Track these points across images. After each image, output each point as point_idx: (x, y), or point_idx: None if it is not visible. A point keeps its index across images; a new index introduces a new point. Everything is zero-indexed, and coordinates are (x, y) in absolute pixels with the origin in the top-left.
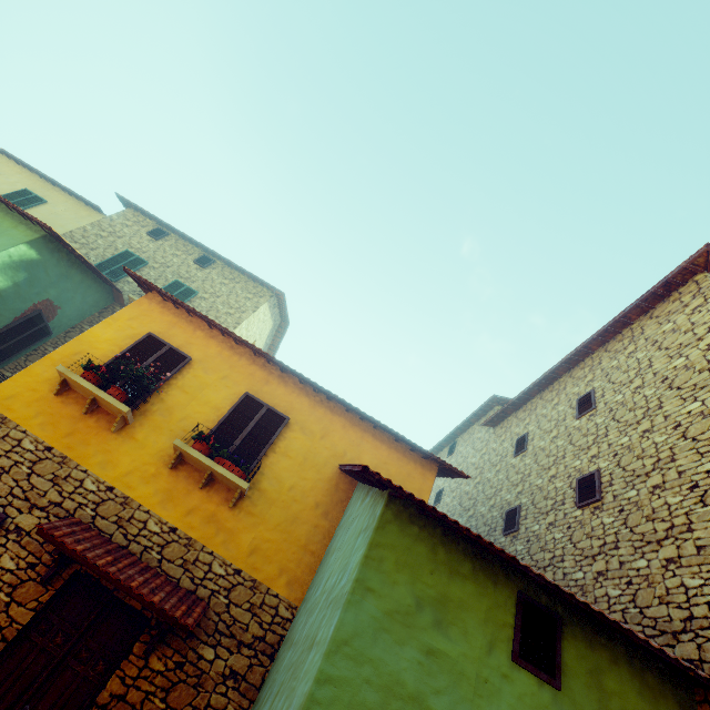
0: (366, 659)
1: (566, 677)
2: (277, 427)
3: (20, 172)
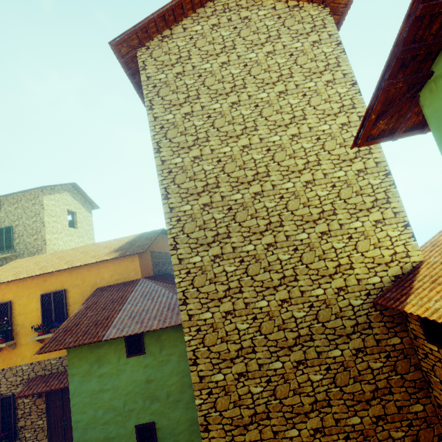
0: (82, 392)
1: (147, 348)
2: (63, 296)
3: None
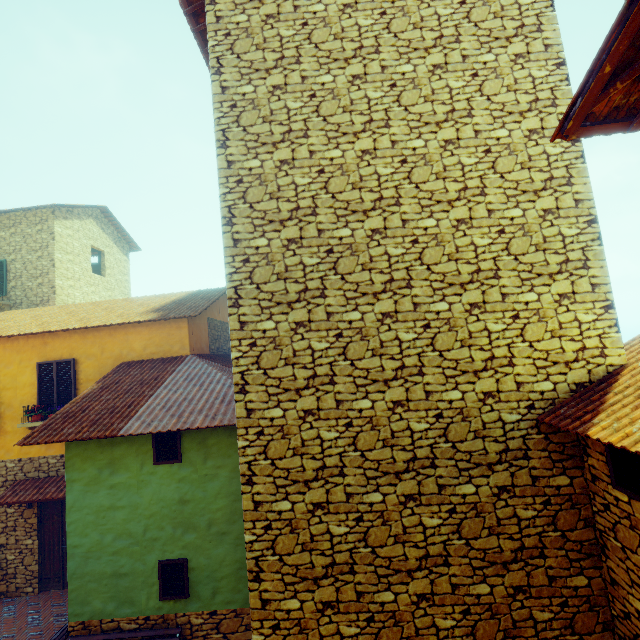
0: (84, 507)
1: (185, 454)
2: (71, 369)
3: None
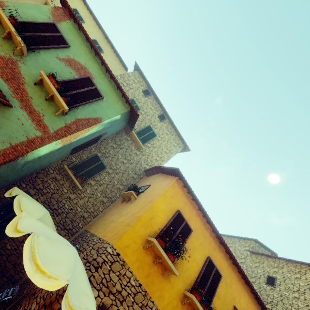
0: None
1: None
2: (217, 280)
3: (94, 26)
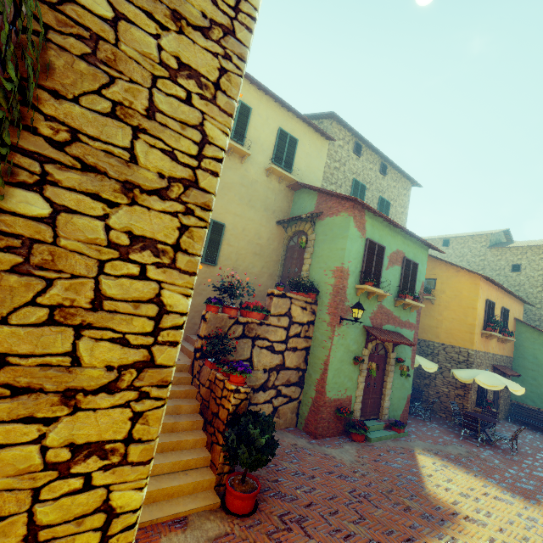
0: None
1: None
2: (507, 314)
3: (259, 98)
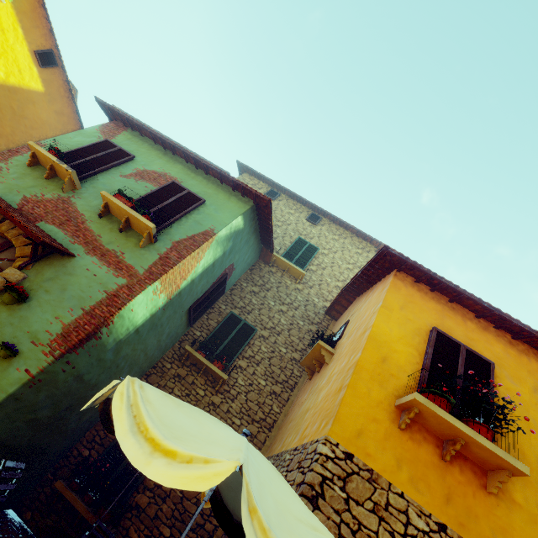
0: None
1: None
2: None
3: None
